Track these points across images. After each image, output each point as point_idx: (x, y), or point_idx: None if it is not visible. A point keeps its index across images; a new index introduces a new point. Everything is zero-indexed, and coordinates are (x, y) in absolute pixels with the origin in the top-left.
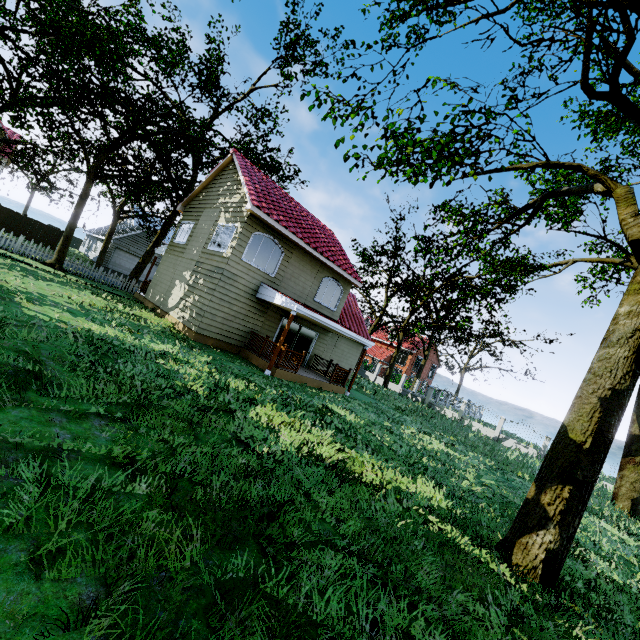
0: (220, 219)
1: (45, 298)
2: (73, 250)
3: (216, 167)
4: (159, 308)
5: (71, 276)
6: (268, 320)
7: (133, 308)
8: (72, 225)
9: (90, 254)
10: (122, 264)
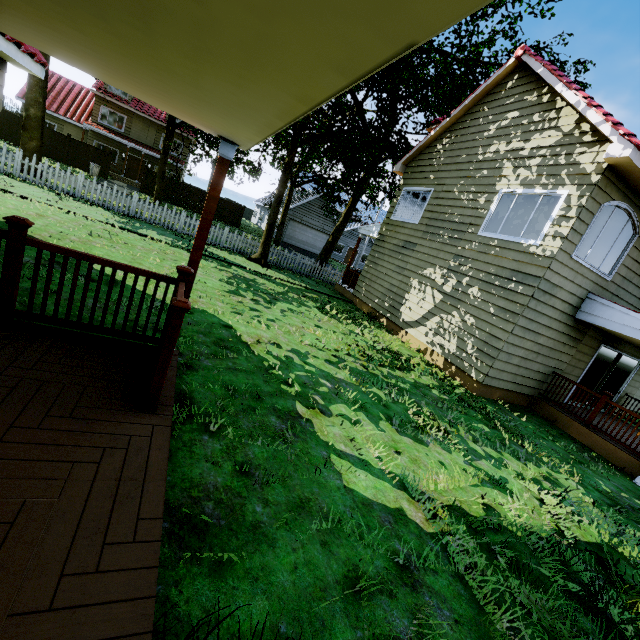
0: (503, 181)
1: (310, 367)
2: (249, 223)
3: (476, 90)
4: (383, 317)
5: (278, 274)
6: (579, 352)
7: (362, 324)
8: (275, 209)
9: (263, 226)
10: (295, 236)
